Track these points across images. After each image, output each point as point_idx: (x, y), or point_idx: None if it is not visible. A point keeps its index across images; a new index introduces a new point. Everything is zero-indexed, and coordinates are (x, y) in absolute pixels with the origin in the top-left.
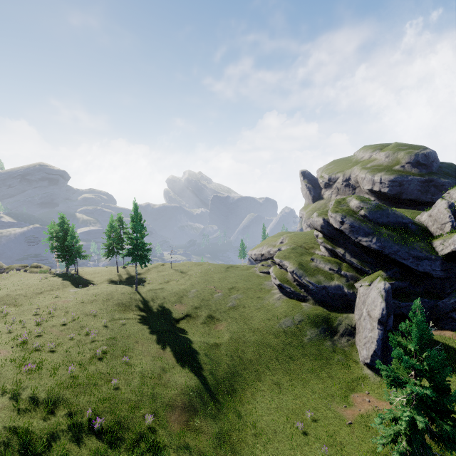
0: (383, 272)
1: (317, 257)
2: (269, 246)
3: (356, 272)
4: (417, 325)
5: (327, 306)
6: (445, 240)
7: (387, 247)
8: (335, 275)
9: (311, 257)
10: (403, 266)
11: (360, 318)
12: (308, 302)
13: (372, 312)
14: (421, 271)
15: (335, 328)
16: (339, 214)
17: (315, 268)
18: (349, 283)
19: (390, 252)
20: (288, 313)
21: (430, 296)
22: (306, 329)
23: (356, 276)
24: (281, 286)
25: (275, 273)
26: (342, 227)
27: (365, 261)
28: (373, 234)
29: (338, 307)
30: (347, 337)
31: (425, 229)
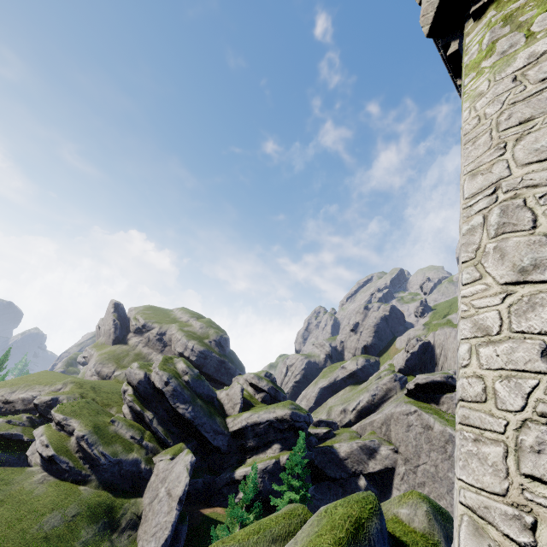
0: (185, 444)
1: (120, 419)
2: (31, 391)
3: (158, 443)
4: (252, 482)
5: (113, 489)
6: (236, 418)
7: (198, 418)
8: (135, 445)
9: (109, 418)
10: (203, 439)
11: (152, 501)
12: (89, 484)
13: (174, 490)
14: (215, 445)
15: (117, 521)
16: (167, 374)
17: (115, 435)
18: (148, 457)
19: (199, 423)
20: (59, 504)
21: (212, 472)
22: (81, 527)
23: (157, 448)
24: (54, 458)
25: (49, 436)
26: (165, 388)
27: (170, 430)
28: (191, 403)
29: (125, 490)
30: (129, 531)
31: (223, 406)
